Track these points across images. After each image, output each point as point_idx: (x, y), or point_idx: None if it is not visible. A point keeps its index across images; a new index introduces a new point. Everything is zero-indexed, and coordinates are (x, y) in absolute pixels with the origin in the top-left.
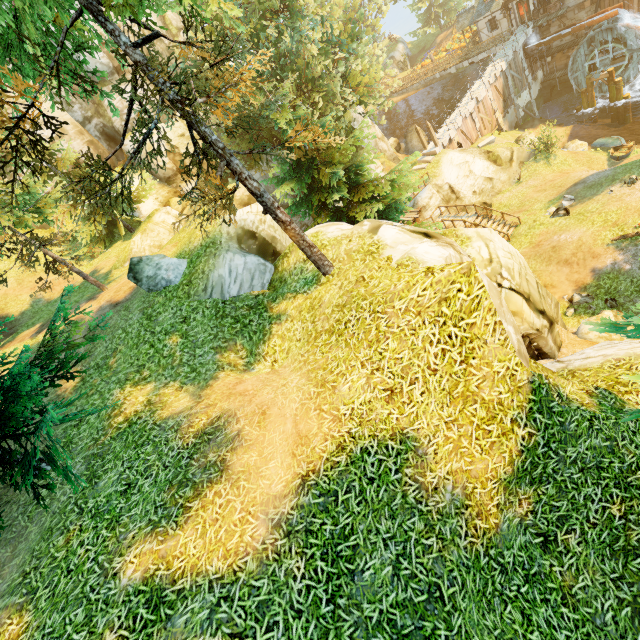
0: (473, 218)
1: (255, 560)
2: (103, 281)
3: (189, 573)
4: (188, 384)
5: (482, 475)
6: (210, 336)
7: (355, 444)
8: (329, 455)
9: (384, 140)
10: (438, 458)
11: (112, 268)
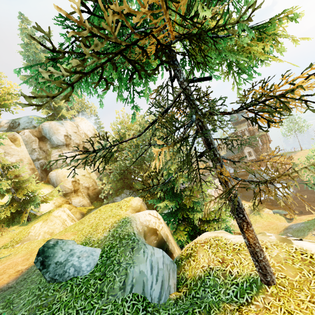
0: None
1: None
2: None
3: None
4: None
5: None
6: None
7: None
8: None
9: None
10: None
11: (2, 247)
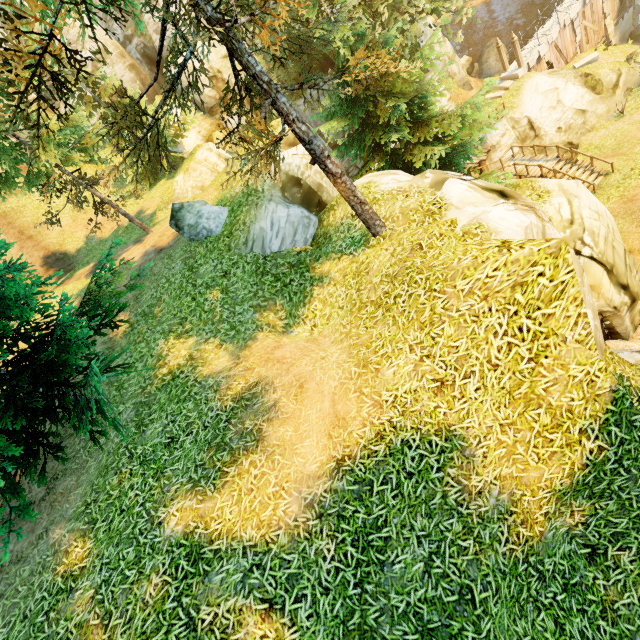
0: (553, 163)
1: (287, 535)
2: (148, 223)
3: (225, 536)
4: (227, 342)
5: (534, 483)
6: (250, 294)
7: (395, 435)
8: (367, 442)
9: (455, 60)
10: (487, 462)
11: (156, 209)
